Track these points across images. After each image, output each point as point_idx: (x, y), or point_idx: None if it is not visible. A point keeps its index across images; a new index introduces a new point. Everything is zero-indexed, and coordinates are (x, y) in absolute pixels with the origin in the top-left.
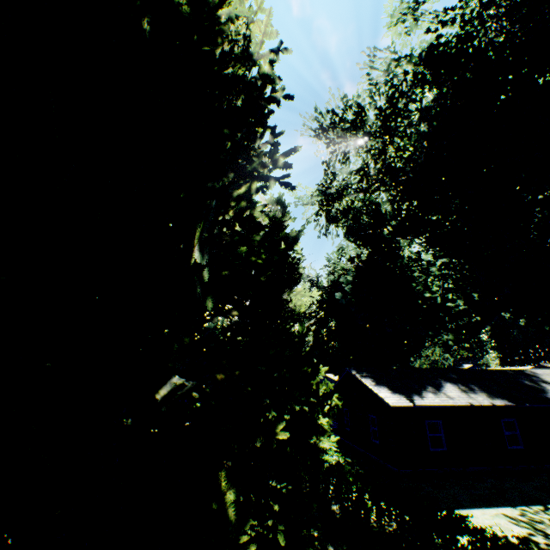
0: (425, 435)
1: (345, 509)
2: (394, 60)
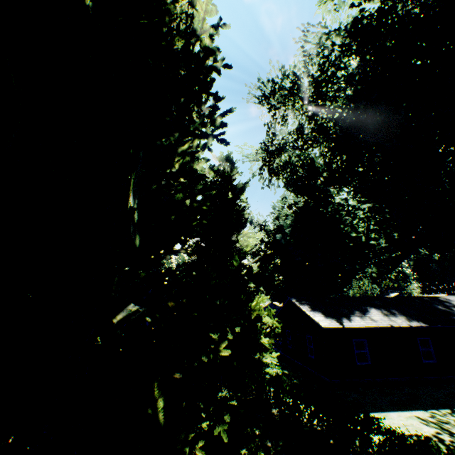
0: (353, 351)
1: (283, 412)
2: (325, 34)
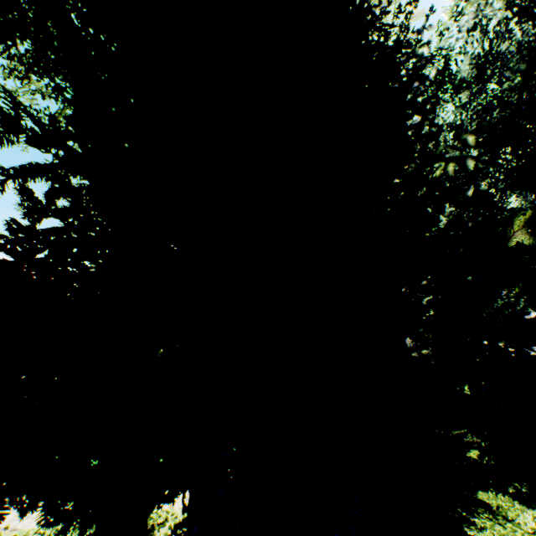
0: None
1: None
2: None
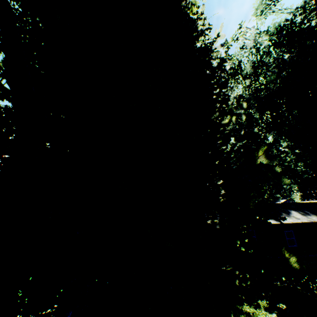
0: (285, 238)
1: None
2: (257, 33)
